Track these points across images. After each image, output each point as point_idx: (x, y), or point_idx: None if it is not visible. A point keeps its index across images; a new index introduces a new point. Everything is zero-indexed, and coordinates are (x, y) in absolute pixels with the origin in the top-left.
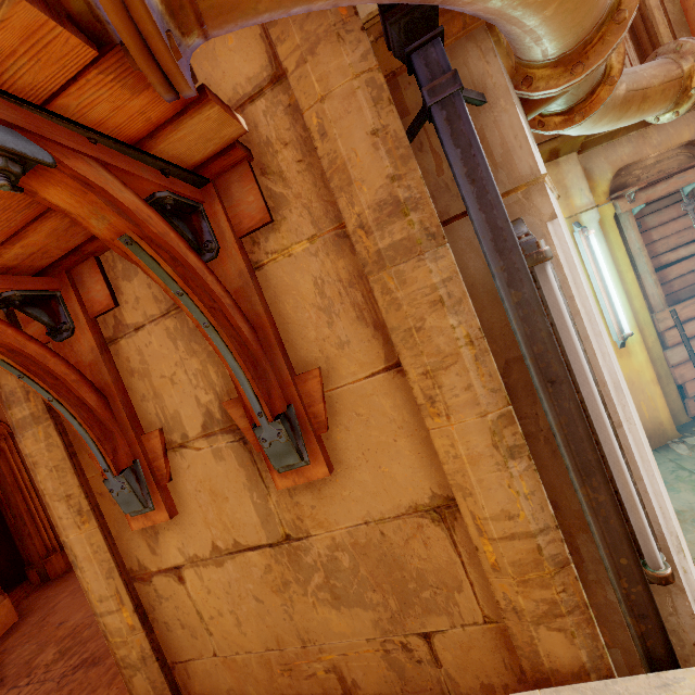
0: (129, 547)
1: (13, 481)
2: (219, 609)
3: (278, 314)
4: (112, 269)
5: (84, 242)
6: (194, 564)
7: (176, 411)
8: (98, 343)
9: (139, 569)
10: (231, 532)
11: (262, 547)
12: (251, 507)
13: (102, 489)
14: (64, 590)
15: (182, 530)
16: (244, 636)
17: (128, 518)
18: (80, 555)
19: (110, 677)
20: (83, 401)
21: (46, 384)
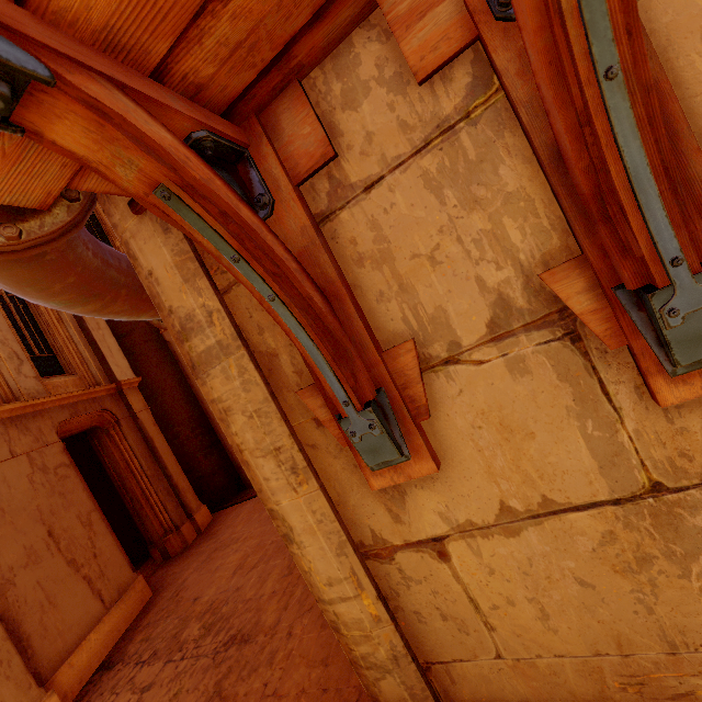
0: (358, 515)
1: (126, 466)
2: (509, 596)
3: (671, 83)
4: (323, 98)
5: (298, 34)
6: (466, 534)
7: (439, 307)
8: (310, 220)
9: (374, 543)
10: (537, 485)
11: (597, 506)
12: (579, 444)
13: (315, 439)
14: (188, 567)
15: (447, 487)
16: (553, 634)
17: (366, 474)
18: (298, 526)
19: (267, 655)
20: (307, 302)
21: (266, 273)
